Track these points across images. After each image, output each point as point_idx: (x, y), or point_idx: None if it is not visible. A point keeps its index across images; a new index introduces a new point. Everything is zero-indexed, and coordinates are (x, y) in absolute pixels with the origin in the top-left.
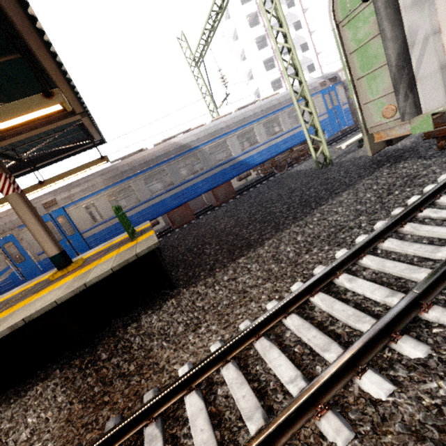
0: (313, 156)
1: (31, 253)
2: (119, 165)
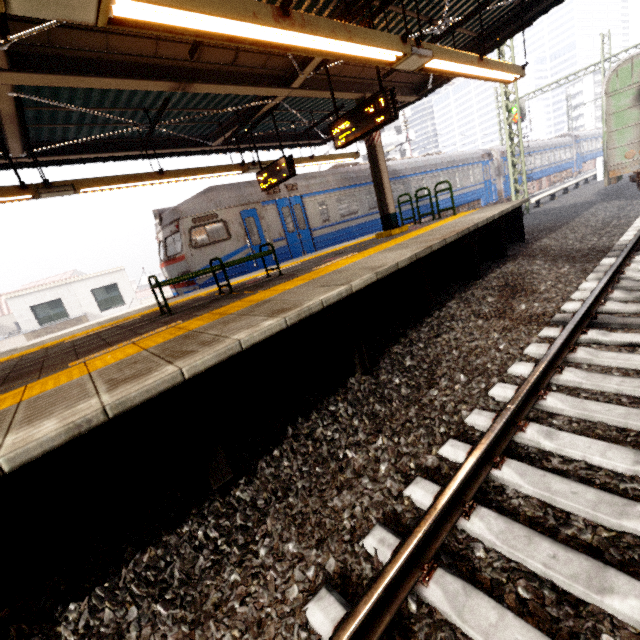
0: None
1: (268, 237)
2: (346, 170)
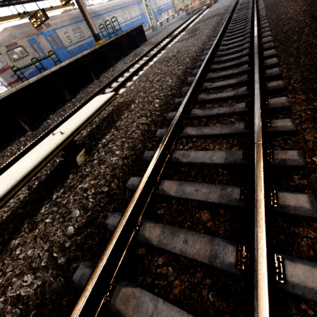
0: (150, 25)
1: (46, 52)
2: (71, 13)
